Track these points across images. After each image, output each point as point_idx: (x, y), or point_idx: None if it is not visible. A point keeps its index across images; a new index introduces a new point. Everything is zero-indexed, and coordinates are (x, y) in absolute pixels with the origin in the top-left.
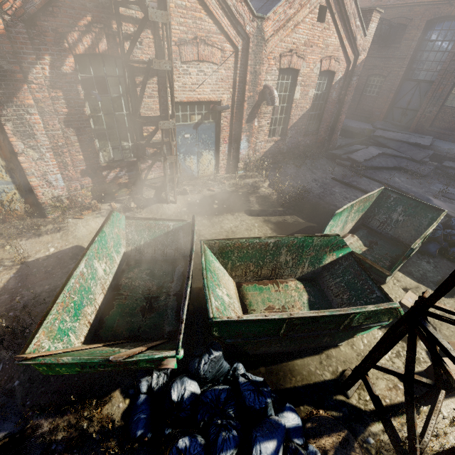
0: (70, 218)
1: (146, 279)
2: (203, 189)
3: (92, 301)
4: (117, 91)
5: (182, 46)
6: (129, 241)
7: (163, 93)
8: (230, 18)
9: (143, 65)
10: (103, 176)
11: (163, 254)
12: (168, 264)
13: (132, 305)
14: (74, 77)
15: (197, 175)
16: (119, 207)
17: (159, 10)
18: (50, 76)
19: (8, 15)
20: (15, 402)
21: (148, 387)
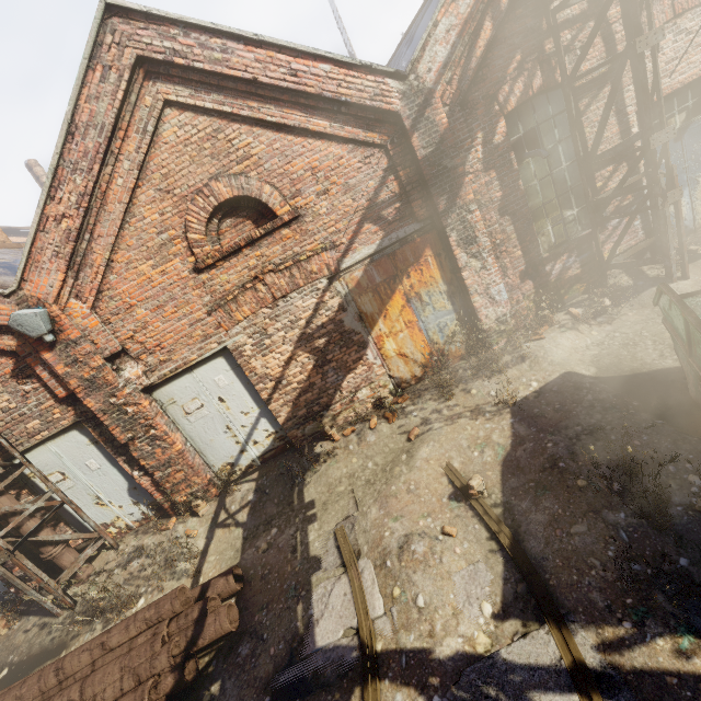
0: (524, 343)
1: None
2: None
3: None
4: (552, 139)
5: (643, 12)
6: None
7: (619, 105)
8: None
9: (592, 75)
10: (546, 273)
11: None
12: None
13: None
14: (505, 145)
15: (694, 225)
16: (582, 312)
17: None
18: (482, 157)
19: (447, 106)
20: None
21: None
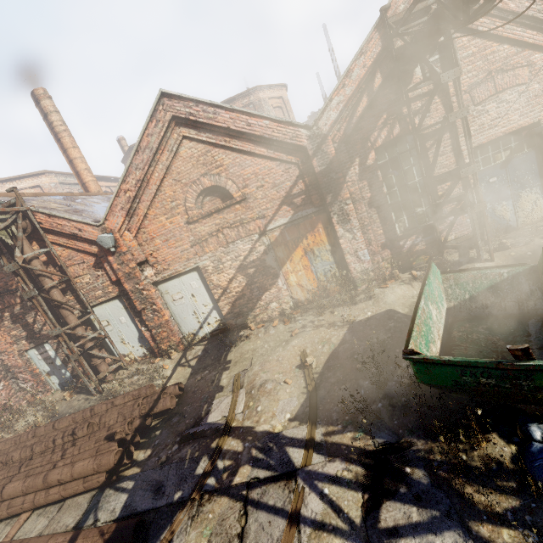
0: (376, 288)
1: (486, 333)
2: (533, 239)
3: (433, 342)
4: (408, 163)
5: (473, 90)
6: (448, 296)
7: (455, 145)
8: (535, 26)
9: (433, 128)
10: (400, 246)
11: (500, 308)
12: (511, 318)
13: (477, 356)
14: (374, 166)
15: (517, 225)
16: (420, 274)
17: (451, 70)
18: (359, 172)
19: (336, 143)
20: (383, 420)
21: (542, 435)
